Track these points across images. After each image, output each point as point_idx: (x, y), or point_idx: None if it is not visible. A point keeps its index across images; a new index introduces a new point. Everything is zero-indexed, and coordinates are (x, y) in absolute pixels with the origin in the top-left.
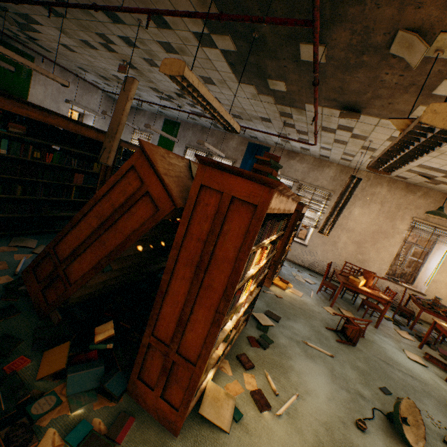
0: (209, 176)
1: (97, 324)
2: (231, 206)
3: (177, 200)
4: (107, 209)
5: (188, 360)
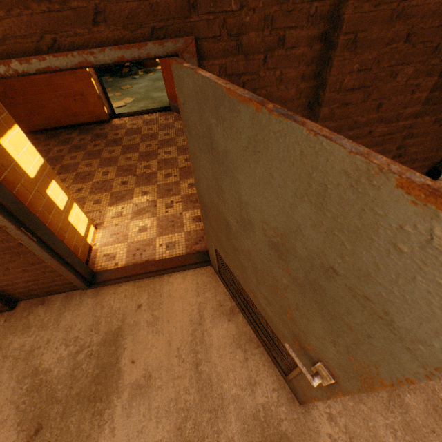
0: None
1: (124, 67)
2: None
3: None
4: None
5: None
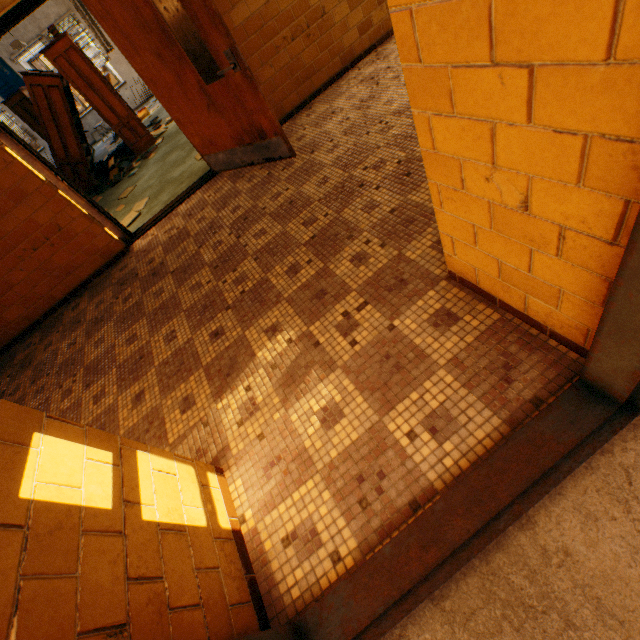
0: (52, 55)
1: (109, 172)
2: (69, 56)
3: (58, 75)
4: (48, 114)
5: (129, 118)
